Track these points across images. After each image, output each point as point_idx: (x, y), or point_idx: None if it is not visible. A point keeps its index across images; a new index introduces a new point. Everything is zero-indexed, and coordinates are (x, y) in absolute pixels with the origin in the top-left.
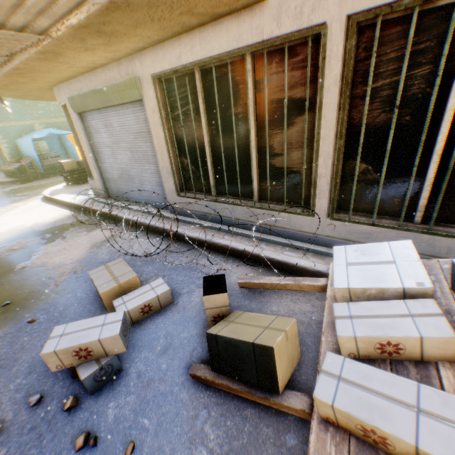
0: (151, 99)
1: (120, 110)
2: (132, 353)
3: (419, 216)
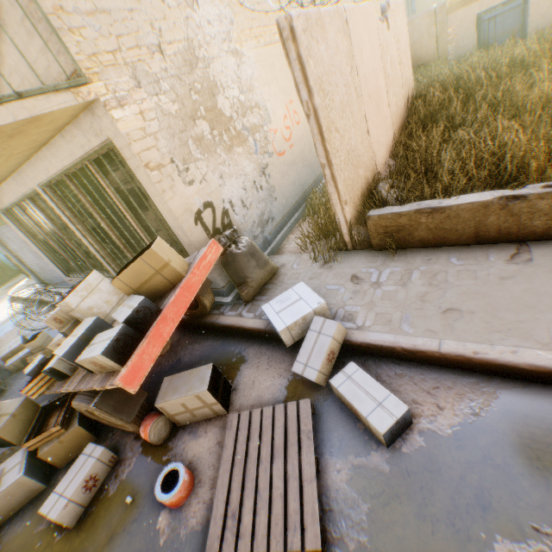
0: (12, 223)
1: (7, 228)
2: (14, 382)
3: None
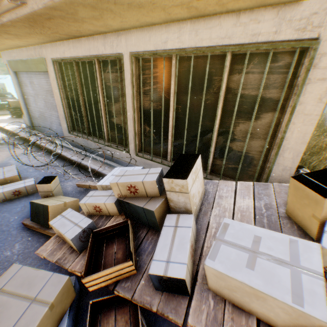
0: (52, 72)
1: (38, 75)
2: None
3: (169, 158)
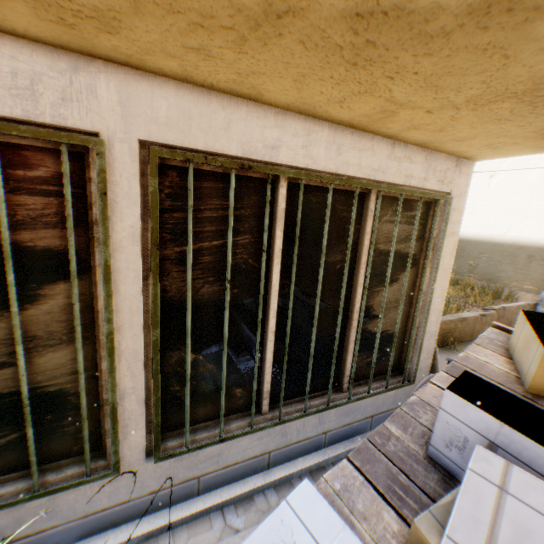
0: None
1: None
2: None
3: (267, 403)
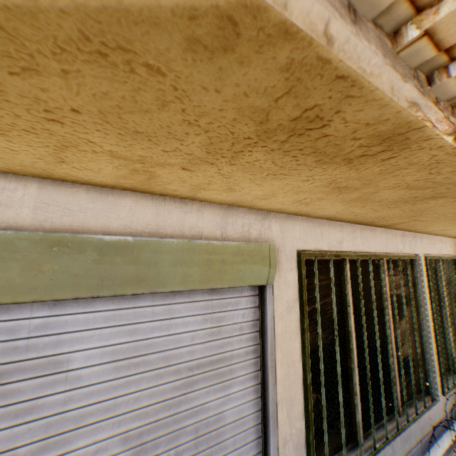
0: (290, 287)
1: (151, 305)
2: None
3: (454, 366)
